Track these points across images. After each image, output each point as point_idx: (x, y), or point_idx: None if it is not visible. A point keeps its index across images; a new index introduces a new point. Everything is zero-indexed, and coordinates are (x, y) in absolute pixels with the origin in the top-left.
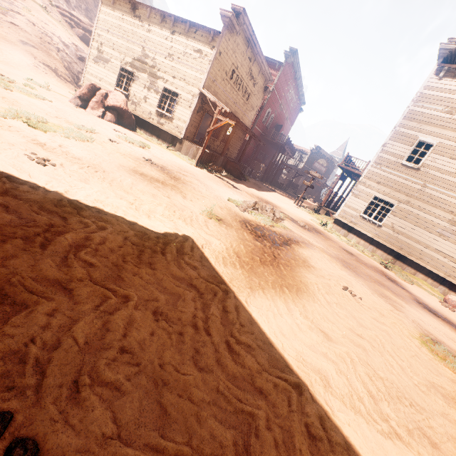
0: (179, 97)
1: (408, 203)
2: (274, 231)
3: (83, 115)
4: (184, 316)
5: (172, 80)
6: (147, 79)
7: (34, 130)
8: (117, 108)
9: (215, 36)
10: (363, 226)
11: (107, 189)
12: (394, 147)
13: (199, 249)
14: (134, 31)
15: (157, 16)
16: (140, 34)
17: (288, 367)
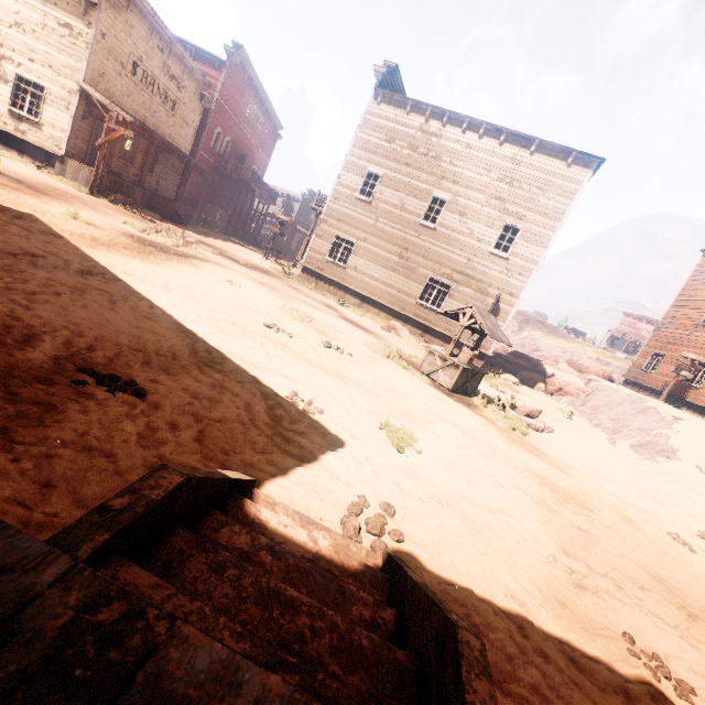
0: (48, 93)
1: (366, 240)
2: (176, 250)
3: None
4: (7, 230)
5: (29, 65)
6: None
7: None
8: None
9: (90, 9)
10: (329, 271)
11: None
12: (348, 178)
13: (42, 223)
14: None
15: None
16: None
17: (97, 264)
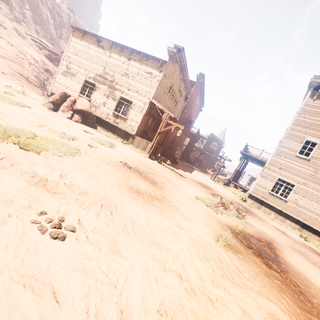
0: (133, 104)
1: (305, 184)
2: (252, 235)
3: (57, 119)
4: None
5: (127, 92)
6: (106, 89)
7: (27, 152)
8: (83, 111)
9: (162, 64)
10: (272, 200)
11: (143, 255)
12: (288, 143)
13: None
14: (97, 56)
15: (117, 47)
16: (102, 58)
17: None
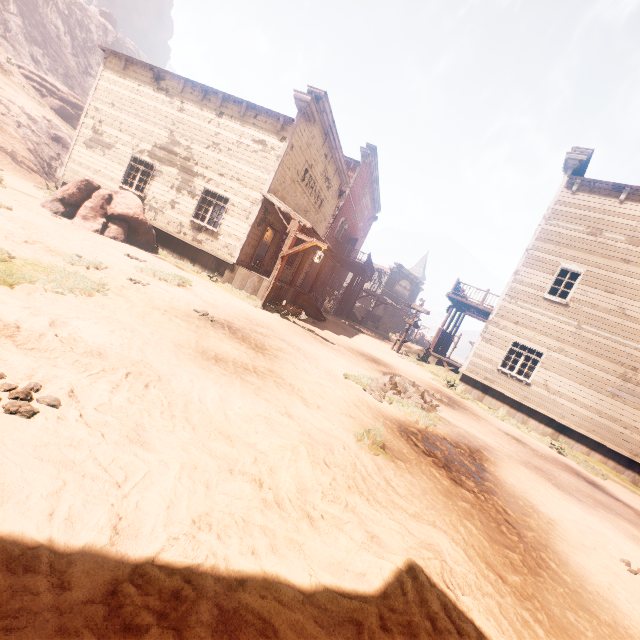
0: (230, 204)
1: (562, 351)
2: (444, 438)
3: (70, 232)
4: None
5: (218, 179)
6: (176, 175)
7: None
8: (128, 218)
9: (286, 124)
10: (503, 384)
11: (194, 449)
12: (530, 275)
13: (460, 612)
14: (157, 108)
15: (196, 91)
16: (166, 113)
17: None
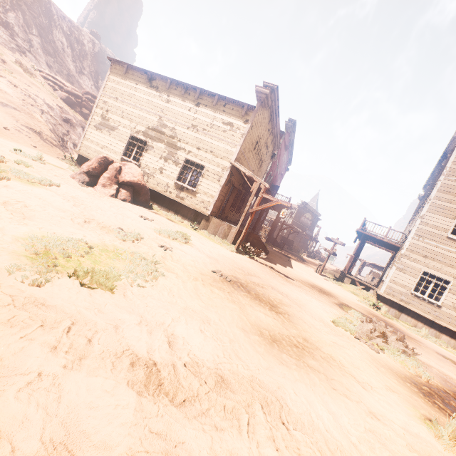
0: (205, 170)
1: None
2: (444, 390)
3: (100, 201)
4: None
5: (195, 152)
6: (164, 149)
7: (94, 293)
8: (133, 184)
9: (248, 110)
10: (417, 305)
11: None
12: (434, 219)
13: None
14: (149, 101)
15: (179, 87)
16: (156, 104)
17: None
